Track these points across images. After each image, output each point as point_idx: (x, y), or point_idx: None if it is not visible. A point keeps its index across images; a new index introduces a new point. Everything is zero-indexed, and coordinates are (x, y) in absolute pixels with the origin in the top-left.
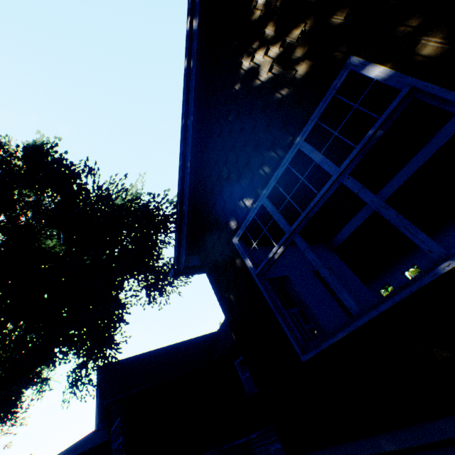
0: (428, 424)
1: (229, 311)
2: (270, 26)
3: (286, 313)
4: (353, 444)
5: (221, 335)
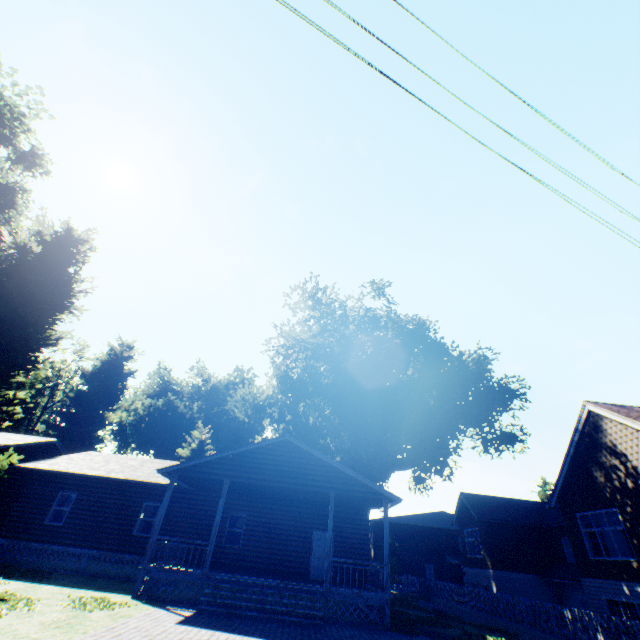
0: (609, 580)
1: (569, 532)
2: (602, 470)
3: (588, 545)
4: (596, 579)
5: (550, 510)
